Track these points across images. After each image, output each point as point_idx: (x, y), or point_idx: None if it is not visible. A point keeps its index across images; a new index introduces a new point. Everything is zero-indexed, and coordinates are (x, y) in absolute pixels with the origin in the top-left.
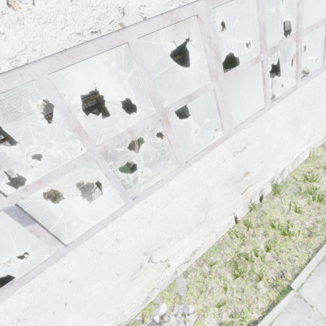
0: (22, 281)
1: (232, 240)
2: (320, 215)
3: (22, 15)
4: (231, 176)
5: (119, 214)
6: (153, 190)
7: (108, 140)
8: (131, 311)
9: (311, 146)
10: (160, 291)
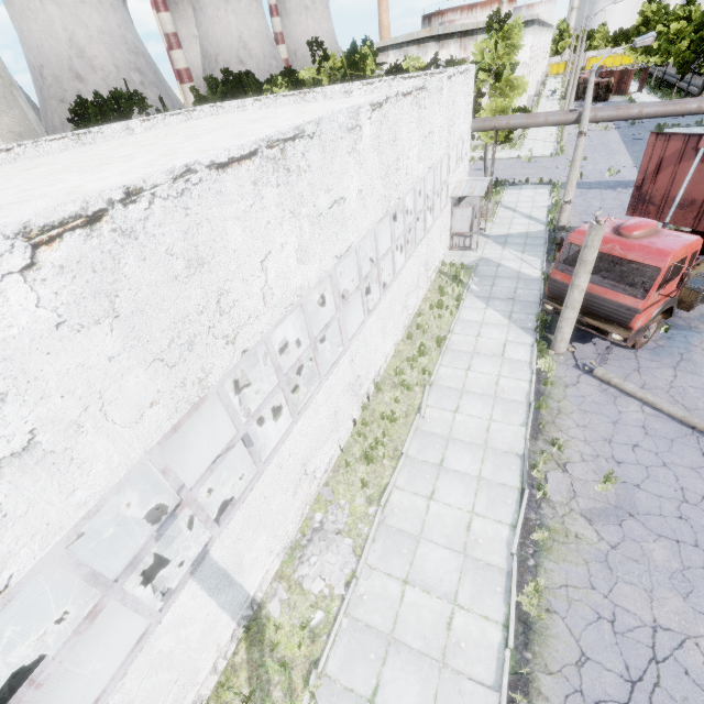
0: (241, 500)
1: (359, 437)
2: (410, 400)
3: (268, 307)
4: (349, 382)
5: (291, 430)
6: (308, 405)
7: (290, 371)
8: (292, 532)
9: (395, 342)
10: (310, 507)
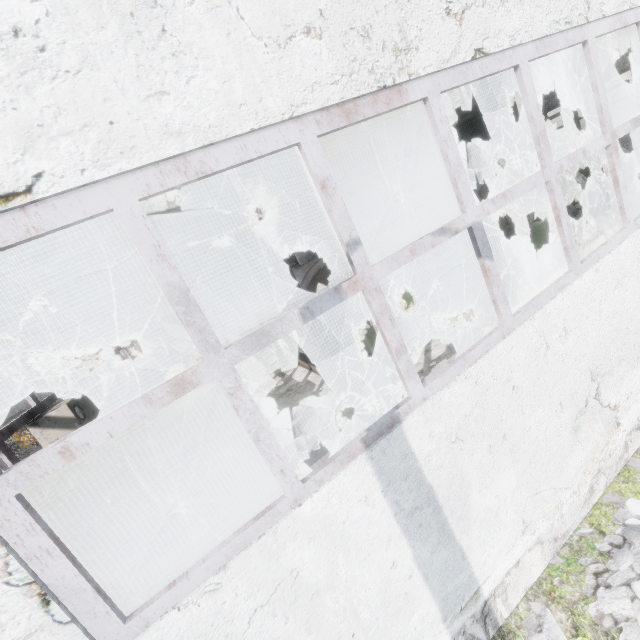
0: (466, 360)
1: None
2: None
3: None
4: None
5: (566, 282)
6: (601, 255)
7: (564, 158)
8: (570, 513)
9: None
10: (606, 484)
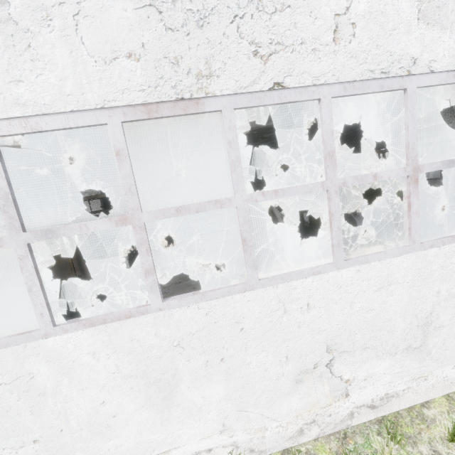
0: None
1: None
2: None
3: None
4: None
5: None
6: None
7: None
8: None
9: (242, 444)
10: None
